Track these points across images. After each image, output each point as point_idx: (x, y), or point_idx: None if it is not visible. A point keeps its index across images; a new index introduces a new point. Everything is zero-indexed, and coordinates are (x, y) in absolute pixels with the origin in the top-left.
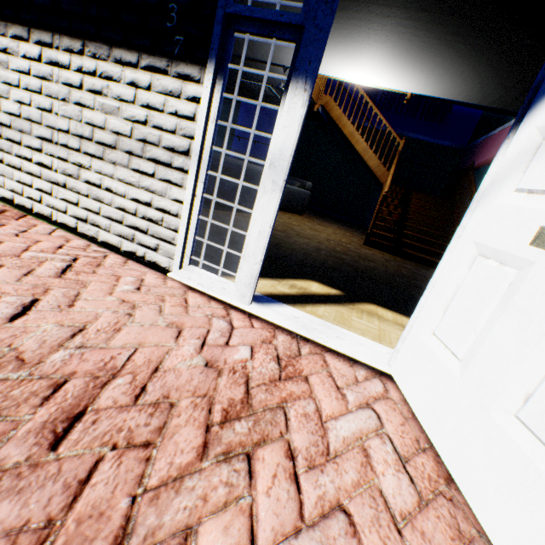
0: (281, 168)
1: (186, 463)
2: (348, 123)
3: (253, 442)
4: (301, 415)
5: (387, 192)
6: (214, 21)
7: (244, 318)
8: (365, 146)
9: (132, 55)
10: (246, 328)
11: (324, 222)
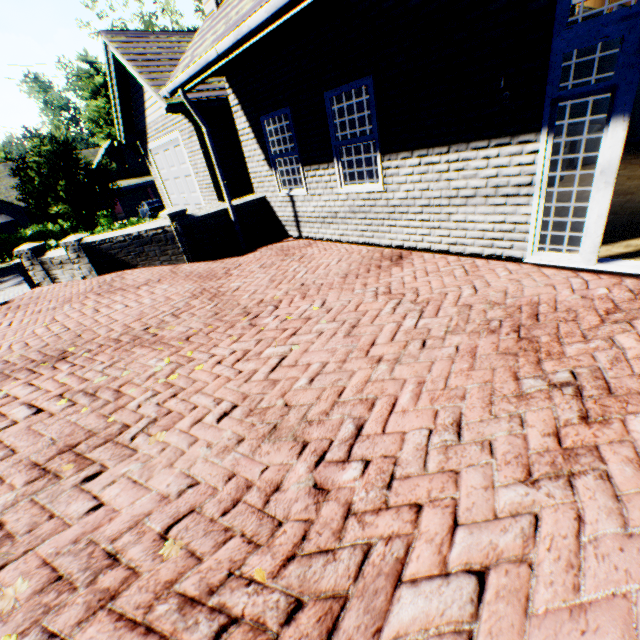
0: (610, 172)
1: (596, 324)
2: None
3: (627, 319)
4: None
5: None
6: (542, 106)
7: (591, 275)
8: None
9: (483, 143)
10: (596, 280)
11: None
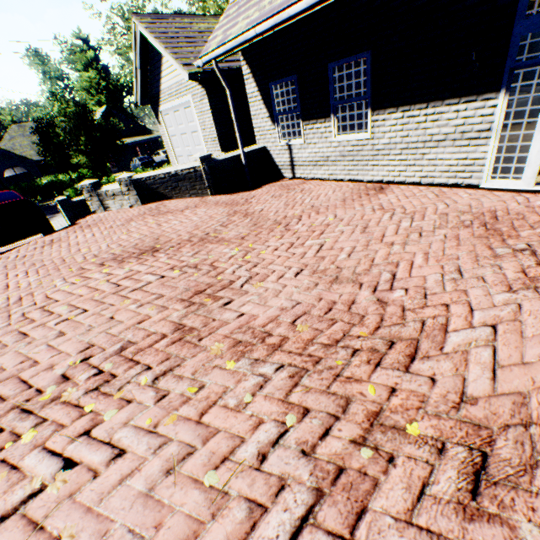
0: None
1: (538, 220)
2: None
3: None
4: None
5: None
6: (502, 73)
7: (530, 195)
8: None
9: (455, 101)
10: (533, 197)
11: None
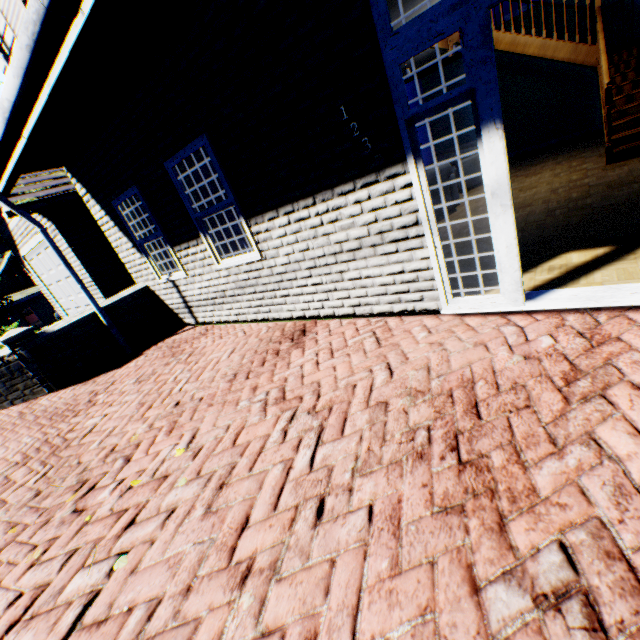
0: (502, 192)
1: (560, 408)
2: (500, 35)
3: (599, 388)
4: (630, 364)
5: (609, 82)
6: (398, 130)
7: (524, 317)
8: (540, 42)
9: (348, 186)
10: (532, 323)
11: (530, 169)
